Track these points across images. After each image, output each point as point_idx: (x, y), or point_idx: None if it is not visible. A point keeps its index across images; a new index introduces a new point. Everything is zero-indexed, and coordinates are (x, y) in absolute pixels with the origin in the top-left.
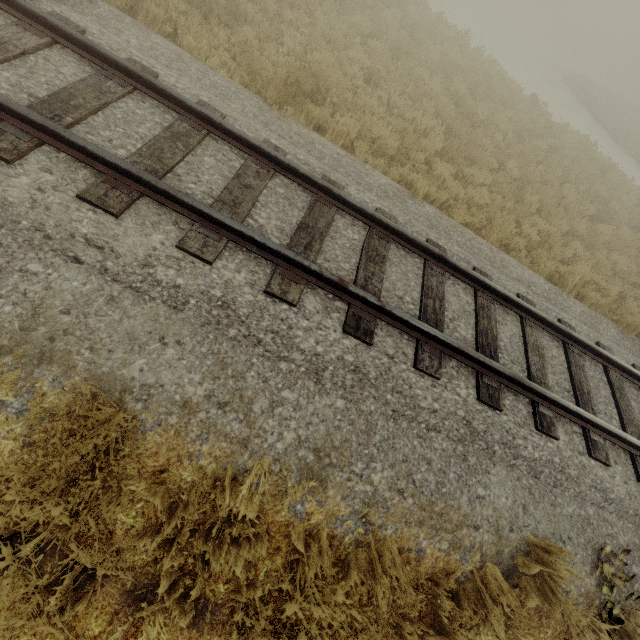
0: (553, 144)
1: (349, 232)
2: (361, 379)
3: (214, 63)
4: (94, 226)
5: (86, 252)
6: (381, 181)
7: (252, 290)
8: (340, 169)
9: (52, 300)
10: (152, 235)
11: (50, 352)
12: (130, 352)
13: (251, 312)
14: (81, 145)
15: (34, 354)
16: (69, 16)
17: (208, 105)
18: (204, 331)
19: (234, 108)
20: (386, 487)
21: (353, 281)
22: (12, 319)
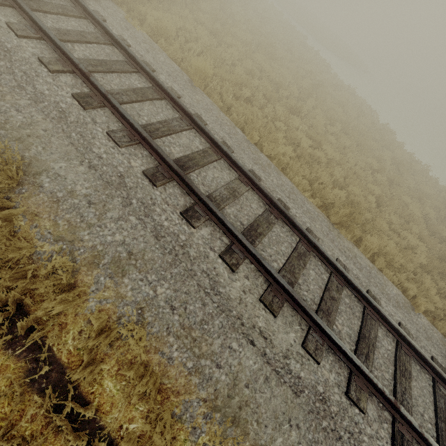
0: None
1: (385, 343)
2: None
3: (307, 194)
4: (265, 322)
5: (258, 339)
6: (394, 291)
7: (339, 391)
8: (371, 279)
9: (241, 374)
10: (290, 333)
11: (238, 417)
12: (274, 429)
13: (338, 411)
14: (269, 269)
15: (230, 416)
16: (255, 170)
17: (312, 232)
18: (309, 418)
19: (317, 227)
20: None
21: (392, 392)
22: (224, 386)
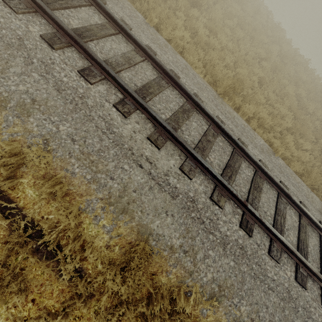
0: None
1: (246, 171)
2: (243, 253)
3: (199, 71)
4: (150, 152)
5: (145, 164)
6: (261, 142)
7: (205, 196)
8: (244, 133)
9: (130, 184)
10: (170, 160)
11: (126, 209)
12: (154, 216)
13: (203, 207)
14: (154, 115)
15: (121, 208)
16: (151, 46)
17: (197, 96)
18: (182, 211)
19: (204, 95)
20: (246, 315)
21: (246, 199)
22: (116, 190)
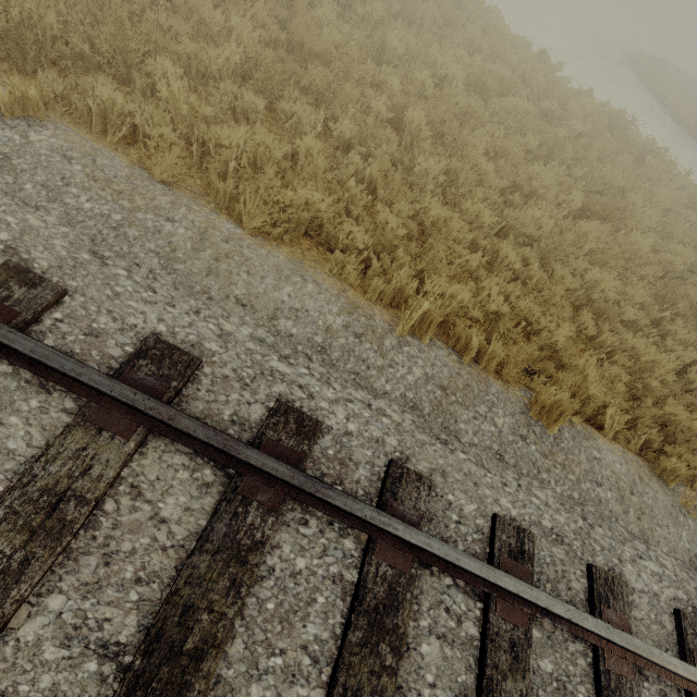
0: (548, 109)
1: None
2: None
3: None
4: None
5: None
6: None
7: None
8: None
9: None
10: None
11: None
12: None
13: None
14: None
15: None
16: None
17: None
18: None
19: None
20: None
21: None
22: None
